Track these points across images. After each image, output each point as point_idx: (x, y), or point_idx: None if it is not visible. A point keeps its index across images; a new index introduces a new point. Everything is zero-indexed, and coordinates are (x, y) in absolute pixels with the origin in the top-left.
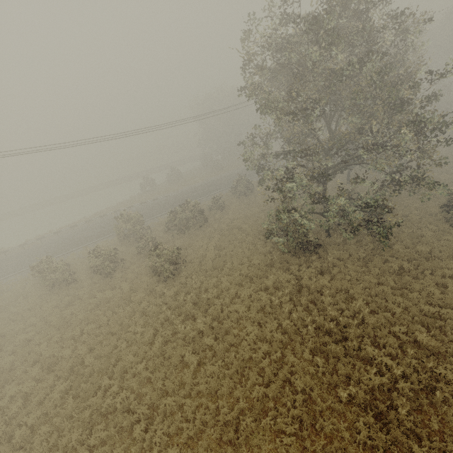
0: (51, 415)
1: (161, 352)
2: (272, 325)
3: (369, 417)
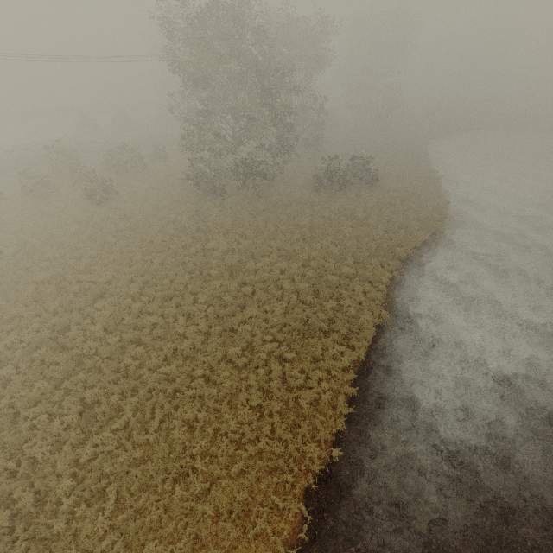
0: (6, 261)
1: (90, 237)
2: (171, 228)
3: (200, 255)
